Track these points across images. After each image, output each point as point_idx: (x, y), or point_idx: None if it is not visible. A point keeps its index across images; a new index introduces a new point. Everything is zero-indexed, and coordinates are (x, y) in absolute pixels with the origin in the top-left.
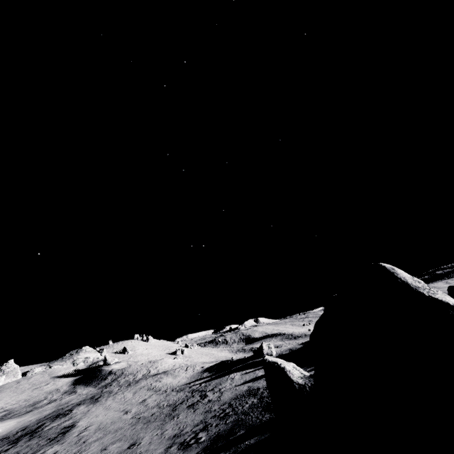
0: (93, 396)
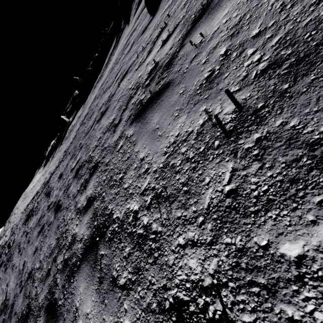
0: None
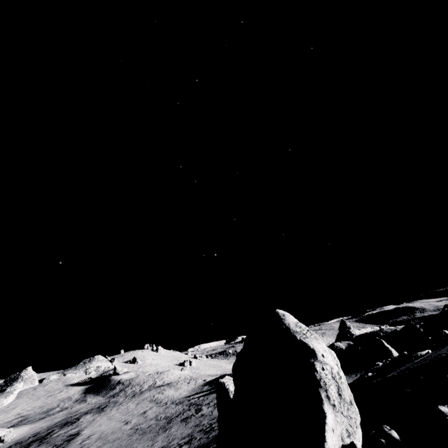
0: (100, 406)
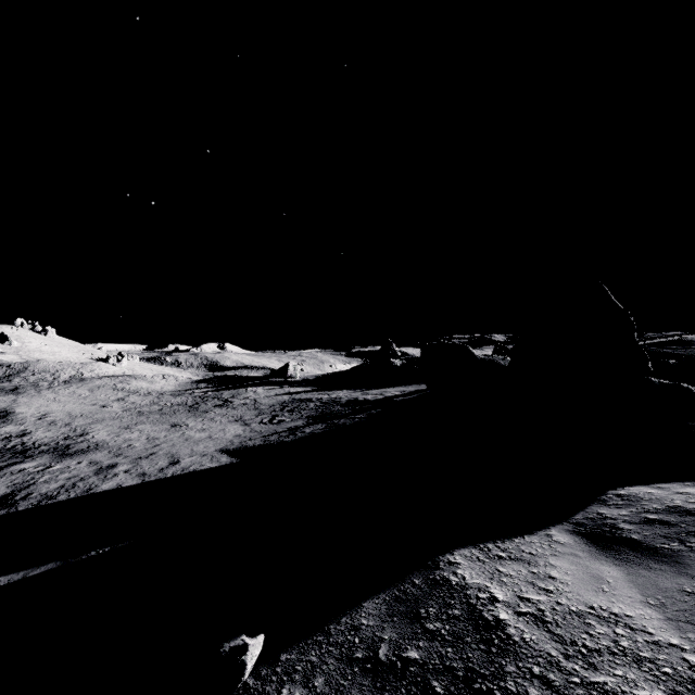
0: None
